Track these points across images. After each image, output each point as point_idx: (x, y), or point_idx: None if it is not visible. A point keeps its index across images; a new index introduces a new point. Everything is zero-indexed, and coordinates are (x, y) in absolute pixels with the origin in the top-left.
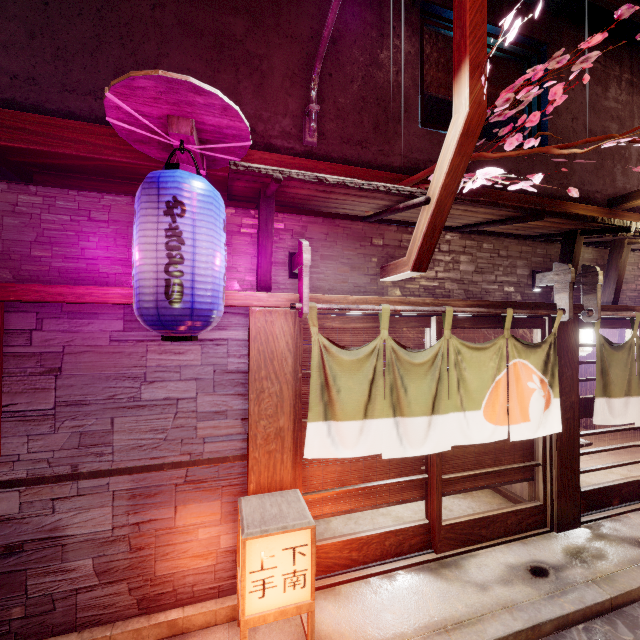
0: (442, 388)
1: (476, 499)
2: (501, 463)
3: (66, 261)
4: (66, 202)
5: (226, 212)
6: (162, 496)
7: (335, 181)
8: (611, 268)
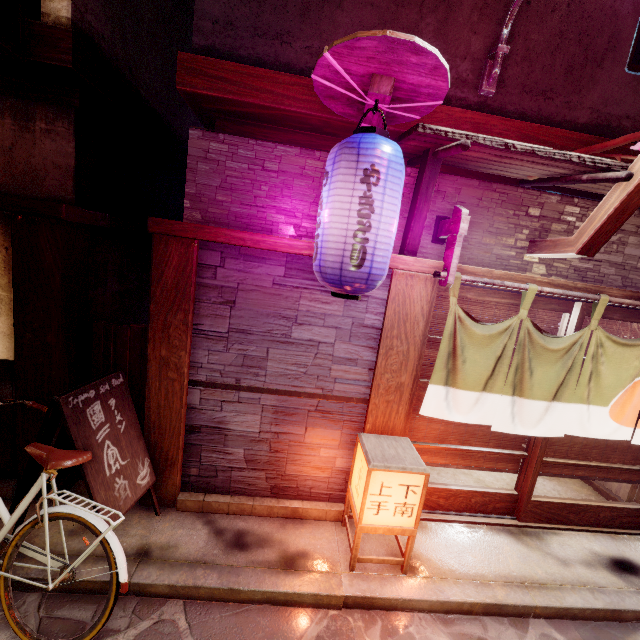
0: (571, 378)
1: (562, 484)
2: (608, 460)
3: (241, 207)
4: (246, 151)
5: None
6: (297, 417)
7: (523, 149)
8: None
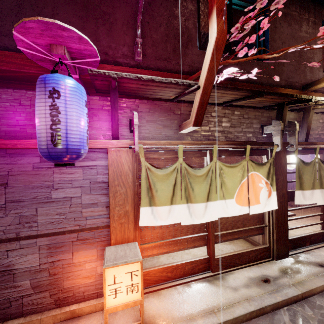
0: (212, 188)
1: (235, 244)
2: (246, 226)
3: (9, 127)
4: (7, 96)
5: (94, 98)
6: (65, 247)
7: (147, 78)
8: (304, 122)
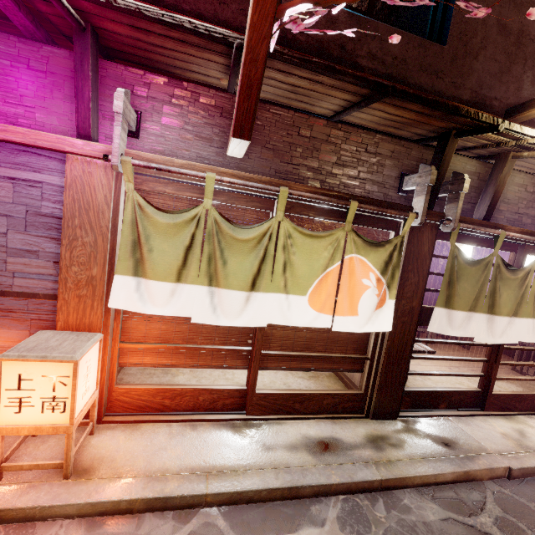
0: (266, 268)
1: (318, 382)
2: (332, 352)
3: None
4: None
5: (59, 54)
6: None
7: (127, 5)
8: (491, 183)
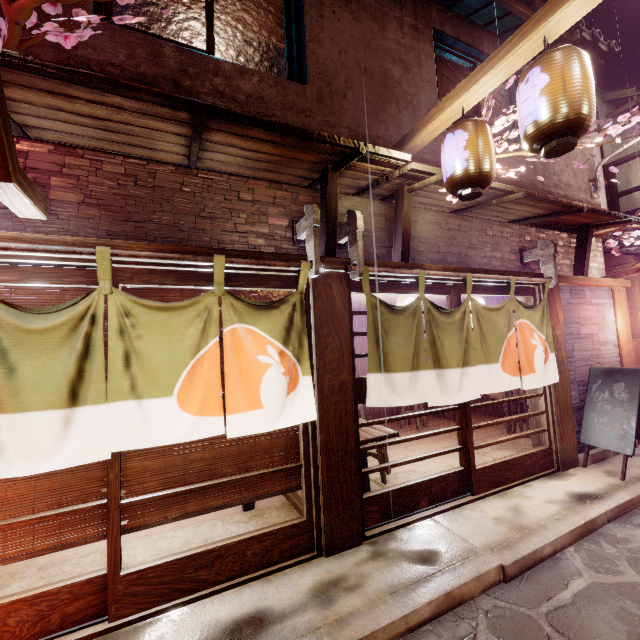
0: (94, 366)
1: (261, 521)
2: (251, 470)
3: None
4: None
5: None
6: None
7: None
8: (397, 222)
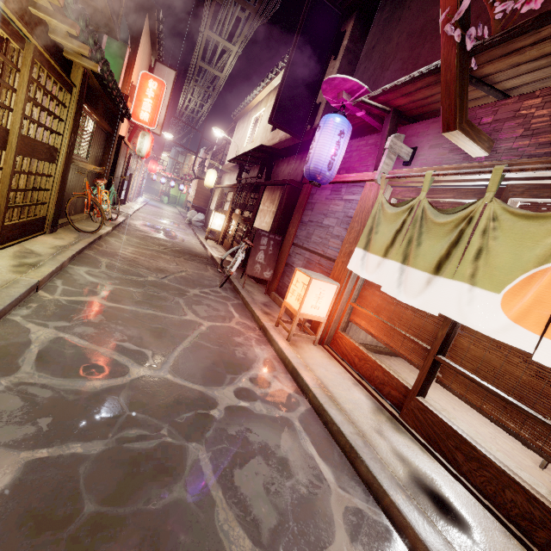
0: (456, 253)
1: None
2: None
3: None
4: None
5: None
6: (312, 265)
7: (390, 87)
8: None
